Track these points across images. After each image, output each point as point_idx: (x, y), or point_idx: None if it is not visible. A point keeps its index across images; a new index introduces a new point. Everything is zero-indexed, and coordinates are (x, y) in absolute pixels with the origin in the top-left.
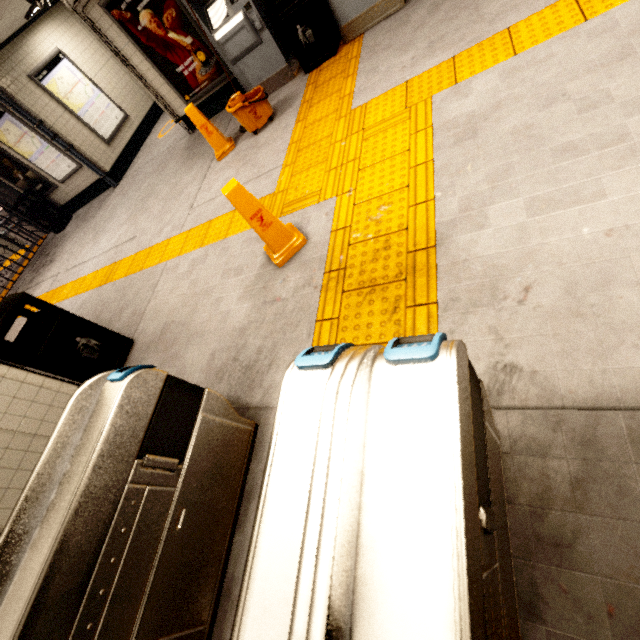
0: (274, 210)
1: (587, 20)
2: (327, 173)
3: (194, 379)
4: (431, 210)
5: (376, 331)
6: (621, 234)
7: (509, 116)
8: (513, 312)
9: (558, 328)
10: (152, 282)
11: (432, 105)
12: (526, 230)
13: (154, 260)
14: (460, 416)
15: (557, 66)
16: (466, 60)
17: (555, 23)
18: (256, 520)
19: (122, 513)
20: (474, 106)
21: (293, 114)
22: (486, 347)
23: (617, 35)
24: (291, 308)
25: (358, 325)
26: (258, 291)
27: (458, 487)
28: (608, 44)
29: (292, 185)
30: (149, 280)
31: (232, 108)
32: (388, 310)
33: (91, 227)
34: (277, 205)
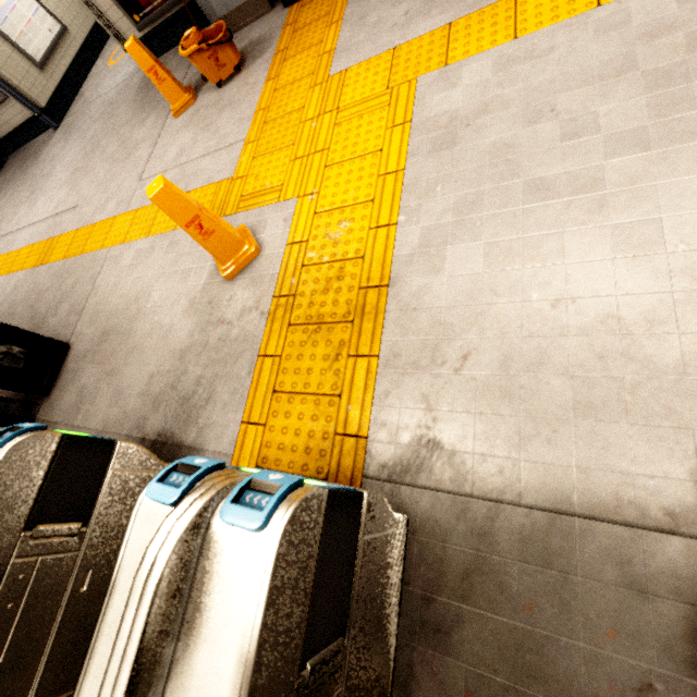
0: (230, 202)
1: (600, 5)
2: (292, 163)
3: (130, 404)
4: (391, 238)
5: (315, 379)
6: (566, 308)
7: (492, 127)
8: (448, 381)
9: (485, 407)
10: (92, 272)
11: (416, 91)
12: (479, 284)
13: (96, 243)
14: (271, 602)
15: (555, 66)
16: (463, 32)
17: (566, 0)
18: (82, 670)
19: (7, 590)
20: (459, 103)
21: (264, 66)
22: (415, 417)
23: (625, 36)
24: (235, 335)
25: (299, 369)
26: (204, 307)
27: (243, 692)
28: (613, 47)
29: (253, 171)
30: (89, 269)
31: (185, 50)
32: (330, 356)
33: (27, 182)
34: (234, 196)
